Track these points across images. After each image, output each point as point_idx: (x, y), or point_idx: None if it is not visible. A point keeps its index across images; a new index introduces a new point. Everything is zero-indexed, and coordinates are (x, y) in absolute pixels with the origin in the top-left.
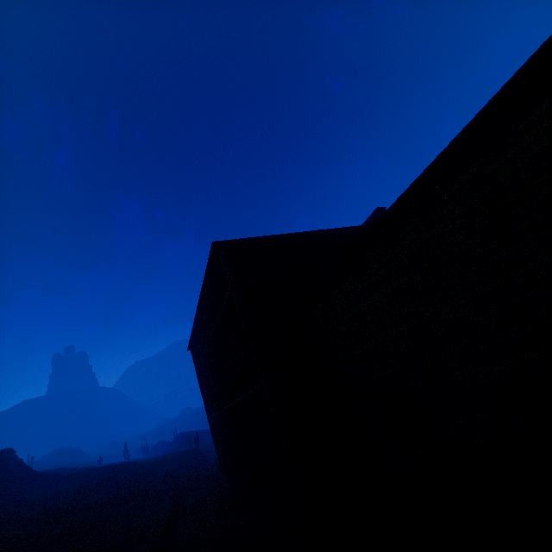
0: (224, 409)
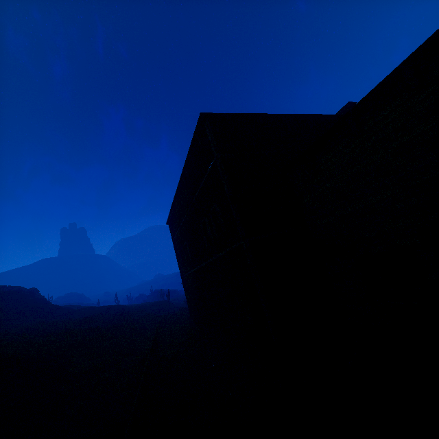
0: (198, 268)
